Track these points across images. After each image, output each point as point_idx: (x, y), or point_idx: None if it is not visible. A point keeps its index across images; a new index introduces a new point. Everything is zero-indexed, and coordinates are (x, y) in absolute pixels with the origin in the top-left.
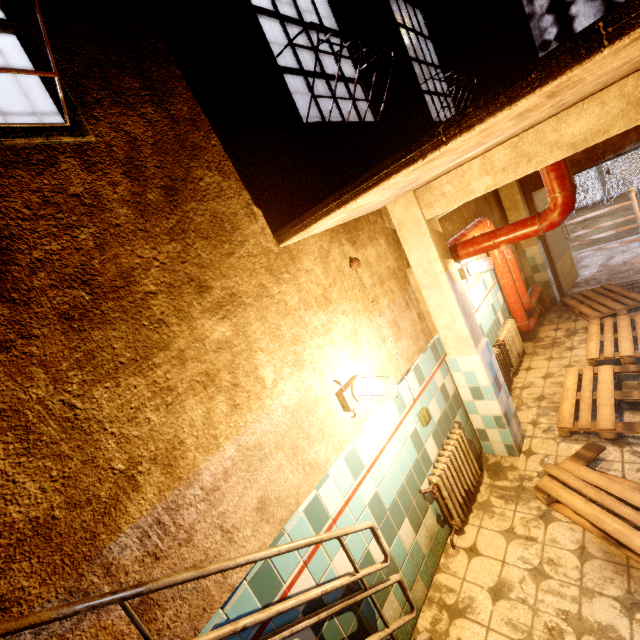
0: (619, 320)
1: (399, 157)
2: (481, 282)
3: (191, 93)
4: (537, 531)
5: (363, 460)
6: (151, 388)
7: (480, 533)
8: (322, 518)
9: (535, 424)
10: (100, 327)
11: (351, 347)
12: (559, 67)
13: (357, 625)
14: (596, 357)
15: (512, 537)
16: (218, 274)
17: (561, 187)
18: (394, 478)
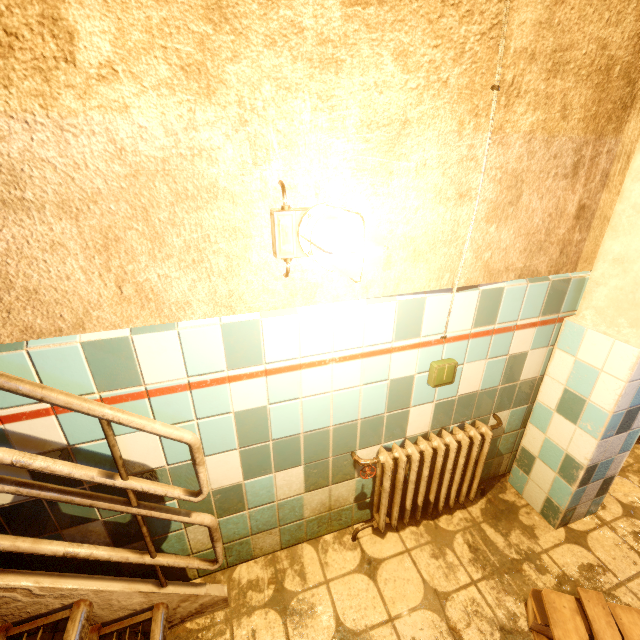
0: None
1: None
2: None
3: None
4: (477, 639)
5: (265, 352)
6: None
7: (400, 558)
8: (123, 376)
9: (630, 513)
10: None
11: (370, 148)
12: None
13: (130, 519)
14: None
15: (434, 607)
16: None
17: None
18: (315, 412)
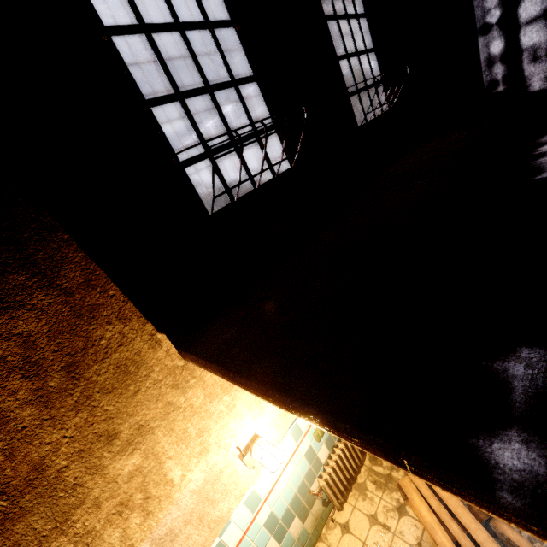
0: None
1: (262, 393)
2: None
3: (83, 252)
4: (392, 521)
5: (261, 495)
6: (73, 540)
7: (353, 513)
8: None
9: None
10: (21, 520)
11: (254, 410)
12: (375, 452)
13: None
14: None
15: (374, 522)
16: (125, 416)
17: None
18: (288, 494)
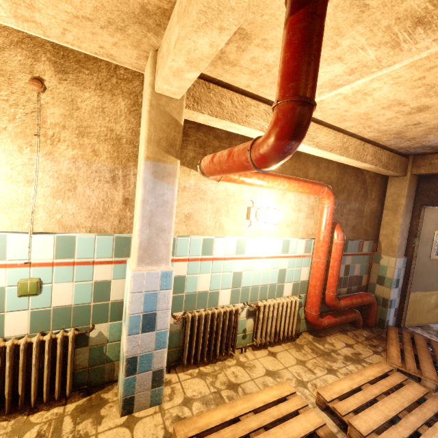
0: (409, 386)
1: None
2: (281, 241)
3: None
4: None
5: None
6: None
7: None
8: None
9: (185, 403)
10: None
11: None
12: None
13: None
14: (326, 398)
15: None
16: None
17: (283, 92)
18: None
